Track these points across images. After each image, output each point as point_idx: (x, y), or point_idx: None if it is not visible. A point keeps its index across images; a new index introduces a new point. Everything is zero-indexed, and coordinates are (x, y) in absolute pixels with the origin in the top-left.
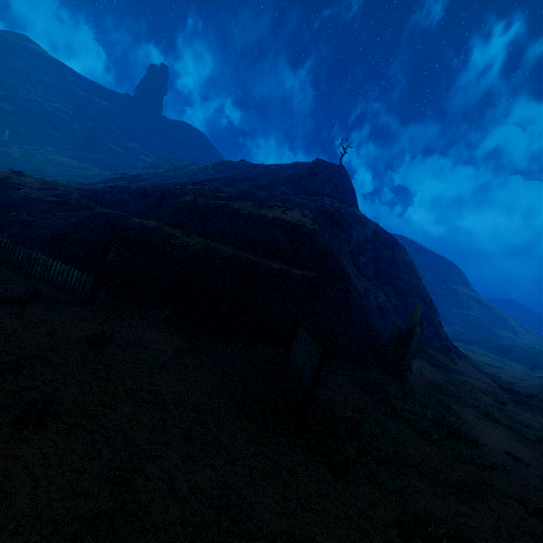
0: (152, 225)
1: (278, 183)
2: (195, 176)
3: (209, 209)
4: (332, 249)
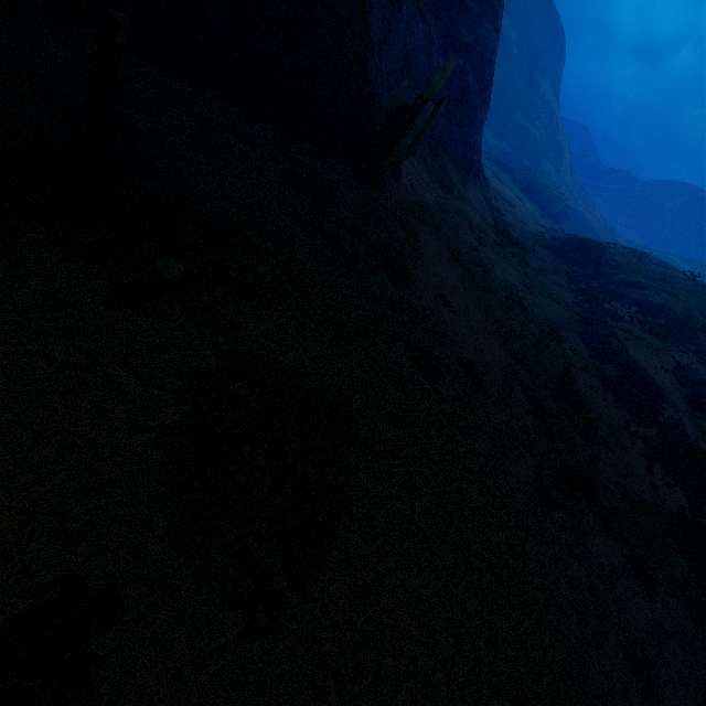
0: None
1: None
2: None
3: None
4: None
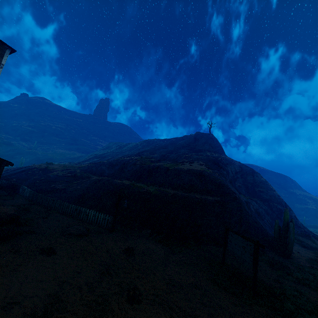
0: (128, 183)
1: (179, 148)
2: (131, 150)
3: (151, 169)
4: (224, 182)
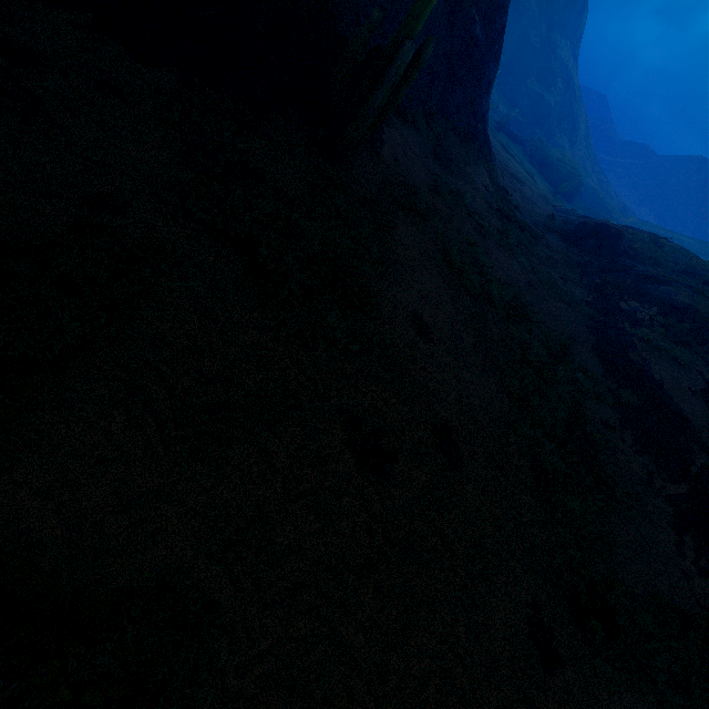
0: None
1: None
2: None
3: None
4: None
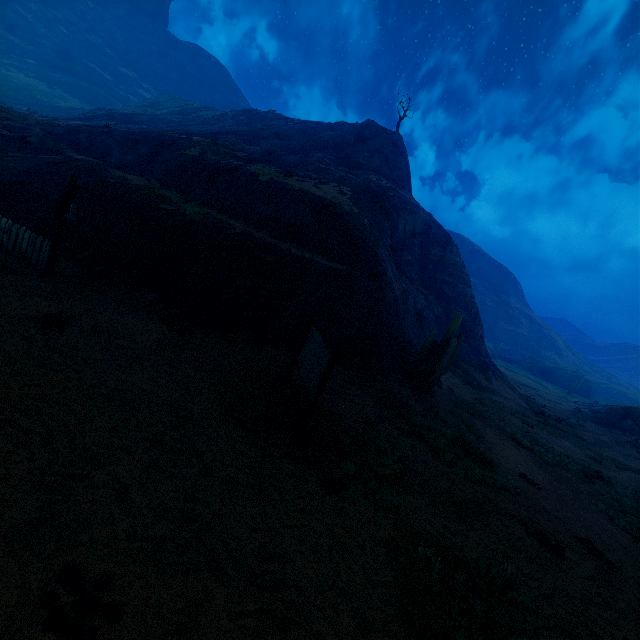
0: (139, 182)
1: (315, 148)
2: (208, 125)
3: (219, 171)
4: (369, 239)
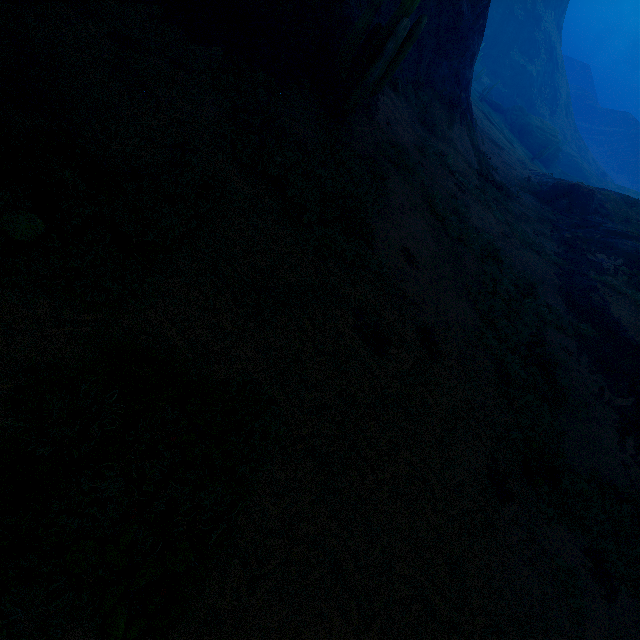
0: None
1: None
2: None
3: None
4: None
